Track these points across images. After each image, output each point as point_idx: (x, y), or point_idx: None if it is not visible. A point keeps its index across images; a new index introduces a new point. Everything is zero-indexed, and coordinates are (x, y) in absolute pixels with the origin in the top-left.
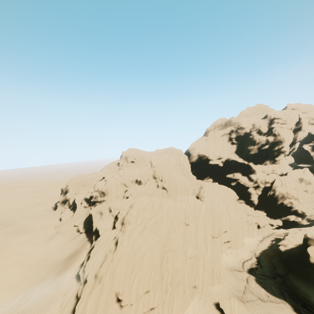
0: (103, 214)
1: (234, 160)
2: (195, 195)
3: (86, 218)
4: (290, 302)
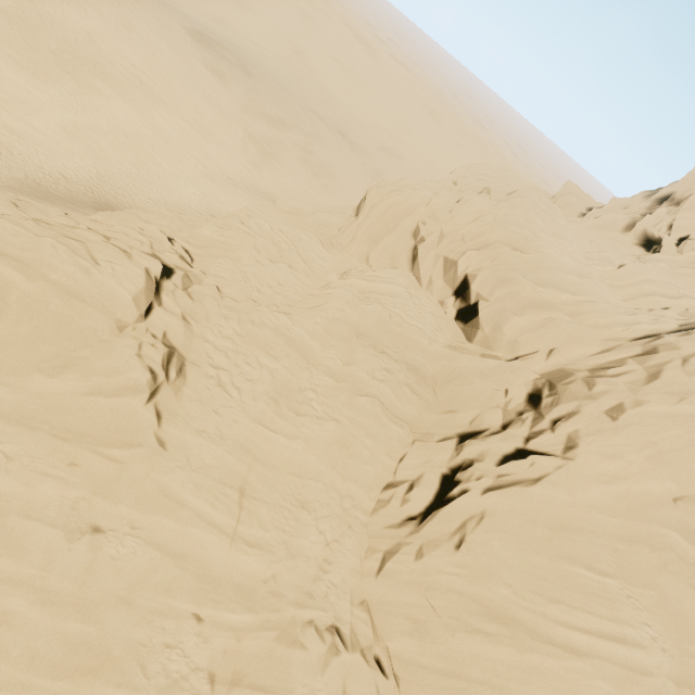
0: None
1: None
2: None
3: None
4: None
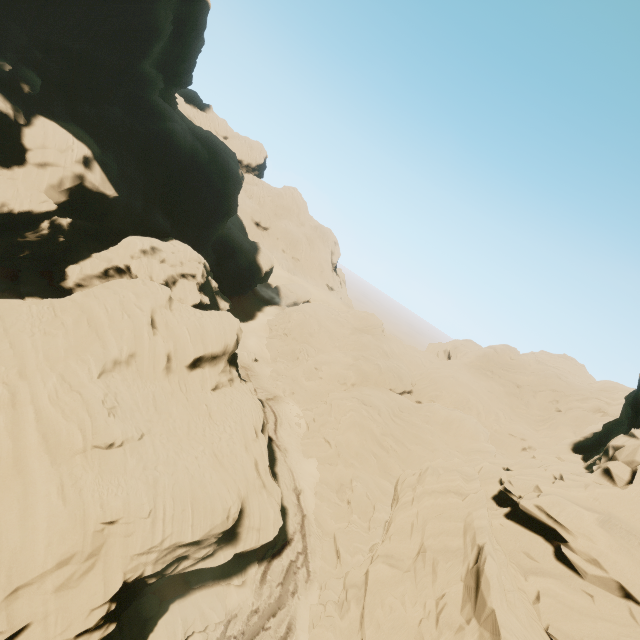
0: None
1: None
2: None
3: None
4: None
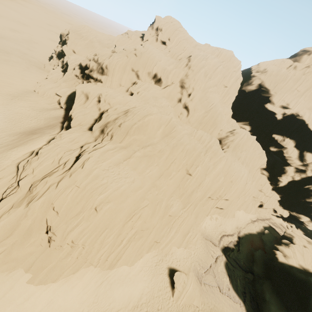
0: (88, 100)
1: (304, 121)
2: (218, 136)
3: (72, 92)
4: (248, 307)
